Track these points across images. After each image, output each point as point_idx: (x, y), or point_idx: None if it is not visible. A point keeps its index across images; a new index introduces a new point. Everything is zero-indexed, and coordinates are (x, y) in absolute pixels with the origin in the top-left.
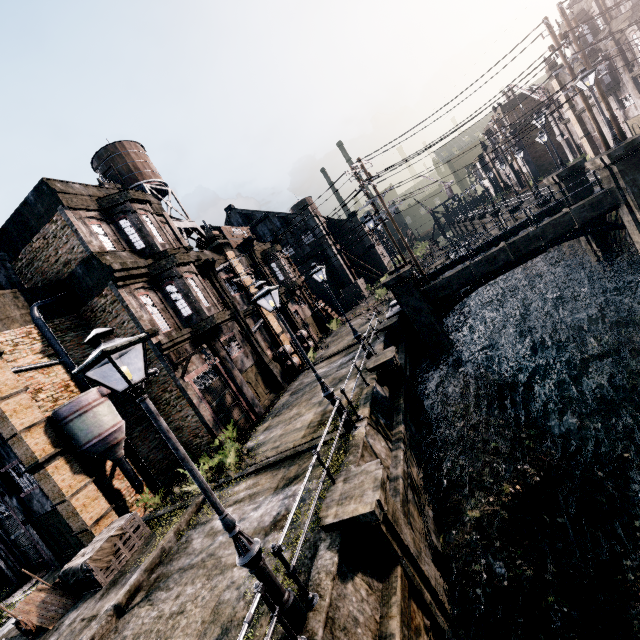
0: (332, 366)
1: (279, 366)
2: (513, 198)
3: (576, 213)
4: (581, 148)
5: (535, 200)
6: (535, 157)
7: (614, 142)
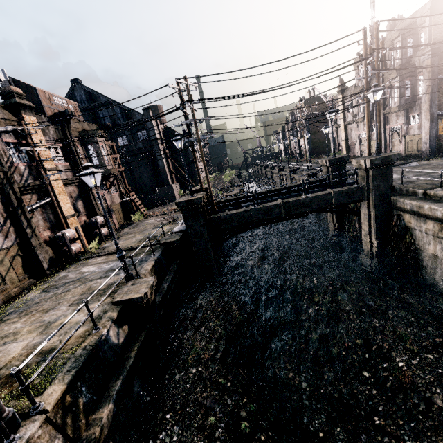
0: (102, 268)
1: (51, 251)
2: (294, 163)
3: (336, 195)
4: (340, 147)
5: (307, 170)
6: (313, 141)
7: (376, 152)
